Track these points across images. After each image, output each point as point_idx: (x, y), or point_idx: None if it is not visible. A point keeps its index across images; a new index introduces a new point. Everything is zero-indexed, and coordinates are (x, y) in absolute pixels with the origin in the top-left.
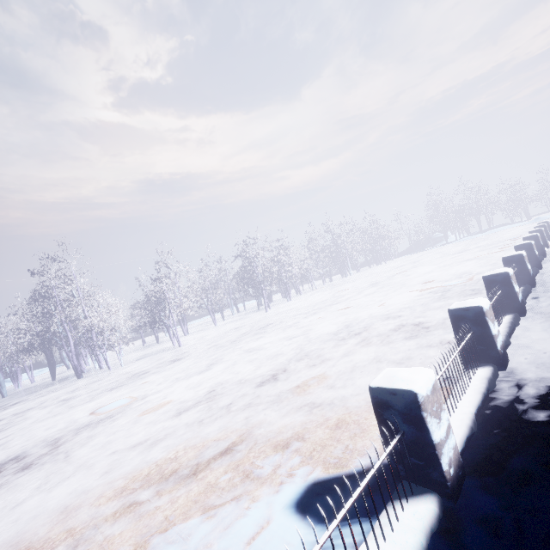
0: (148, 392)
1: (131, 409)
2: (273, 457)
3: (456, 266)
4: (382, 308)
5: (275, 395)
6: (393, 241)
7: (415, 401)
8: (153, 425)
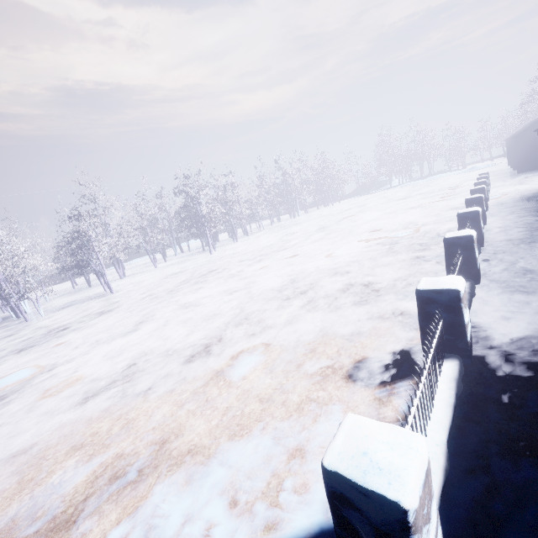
0: (59, 359)
1: (31, 386)
2: (186, 498)
3: (402, 214)
4: (330, 260)
5: (204, 379)
6: (342, 182)
7: (402, 521)
8: (50, 417)
